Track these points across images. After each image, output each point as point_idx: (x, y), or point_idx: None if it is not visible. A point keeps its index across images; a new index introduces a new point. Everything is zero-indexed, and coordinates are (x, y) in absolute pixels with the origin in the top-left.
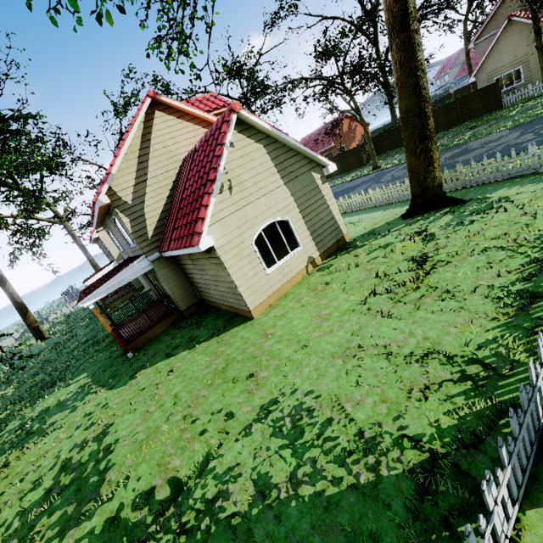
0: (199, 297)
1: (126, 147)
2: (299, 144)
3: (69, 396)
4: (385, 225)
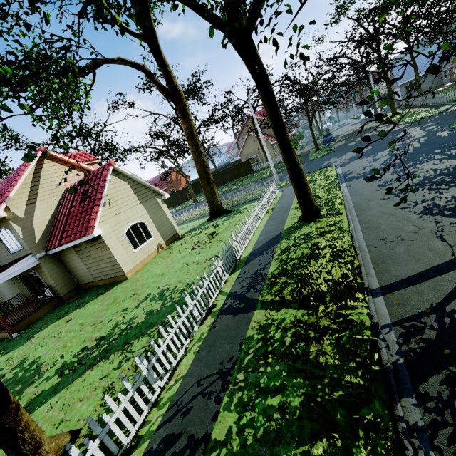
0: (77, 284)
1: (22, 180)
2: (147, 183)
3: None
4: (199, 225)
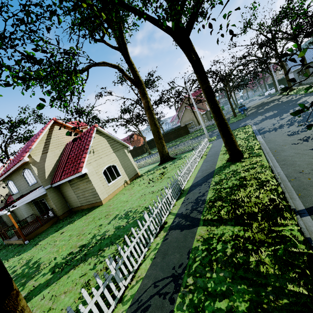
0: (70, 208)
1: (40, 138)
2: (118, 139)
3: None
4: (153, 168)
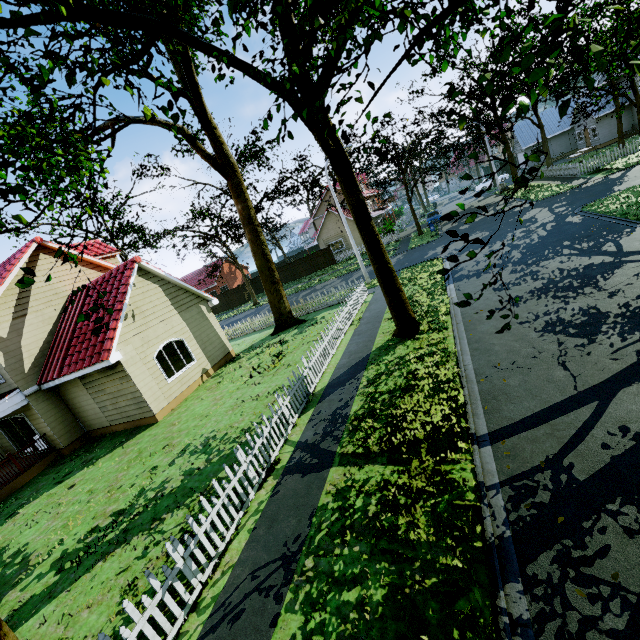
0: (85, 430)
1: (7, 284)
2: (188, 285)
3: None
4: (260, 341)
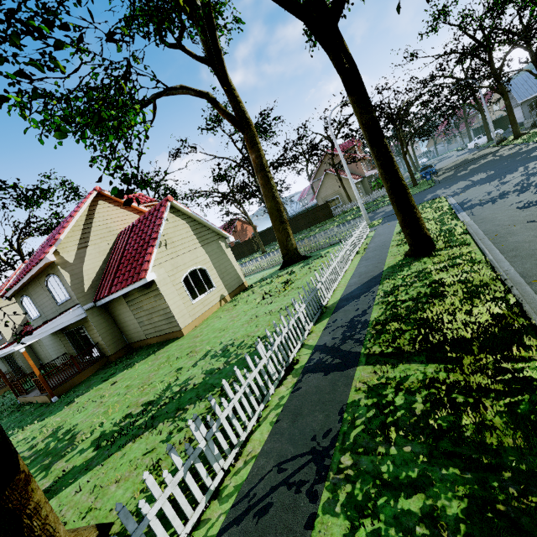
0: (127, 342)
1: (75, 221)
2: (209, 223)
3: None
4: (270, 274)
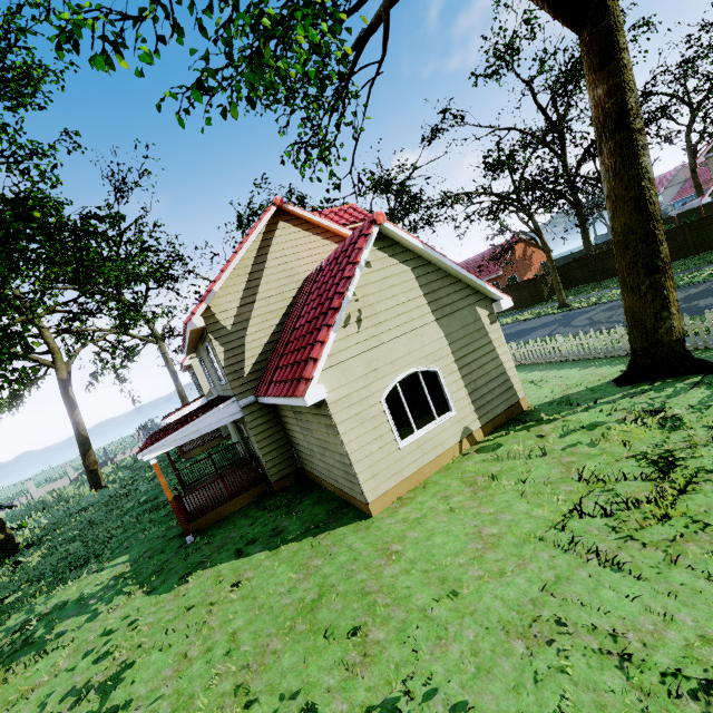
0: (299, 464)
1: (237, 260)
2: (460, 269)
3: (96, 590)
4: (587, 391)
